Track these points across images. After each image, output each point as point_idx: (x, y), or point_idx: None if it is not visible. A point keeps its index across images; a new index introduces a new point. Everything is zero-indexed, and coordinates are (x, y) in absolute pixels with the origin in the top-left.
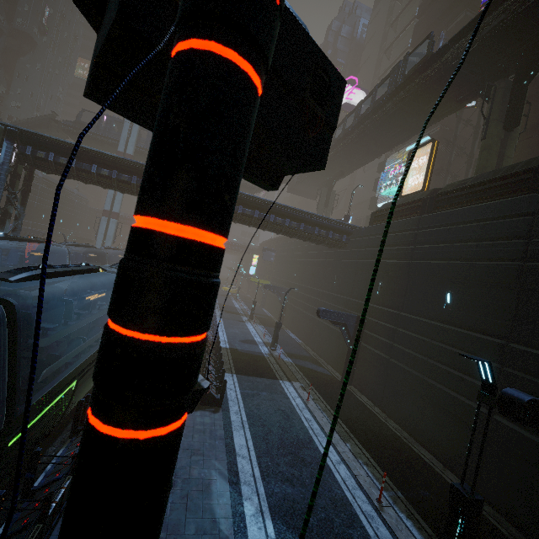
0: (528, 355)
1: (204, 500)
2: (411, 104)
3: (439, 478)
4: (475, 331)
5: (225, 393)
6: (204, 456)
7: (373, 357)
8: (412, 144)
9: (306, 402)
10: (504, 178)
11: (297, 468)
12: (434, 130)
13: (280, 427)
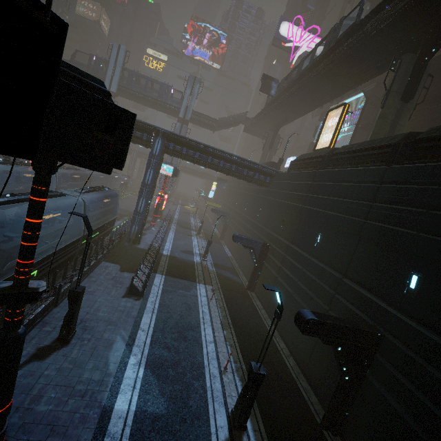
0: (350, 288)
1: (105, 352)
2: (339, 66)
3: (280, 361)
4: (329, 266)
5: (150, 288)
6: (116, 327)
7: (269, 274)
8: (349, 98)
9: (209, 301)
10: (375, 149)
11: (178, 342)
12: (370, 86)
13: (180, 315)
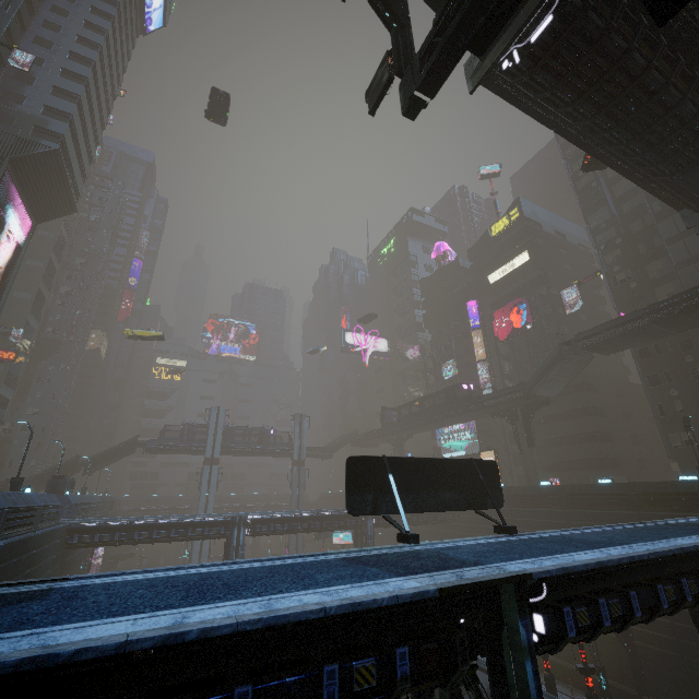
0: None
1: None
2: (465, 415)
3: None
4: None
5: None
6: None
7: None
8: None
9: None
10: (546, 495)
11: None
12: None
13: None
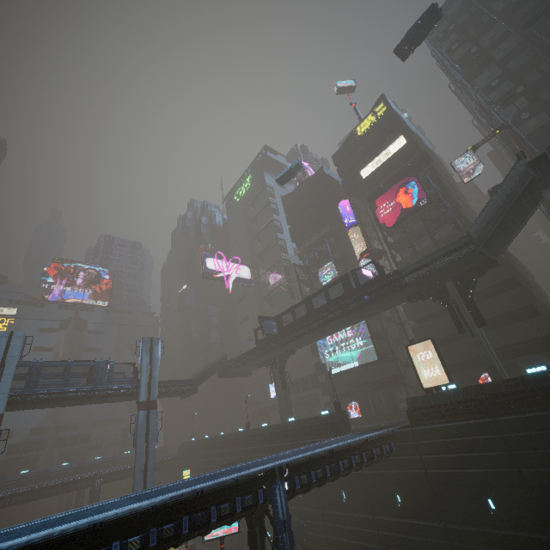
0: None
1: None
2: (374, 304)
3: None
4: None
5: None
6: None
7: None
8: None
9: None
10: None
11: None
12: None
13: None
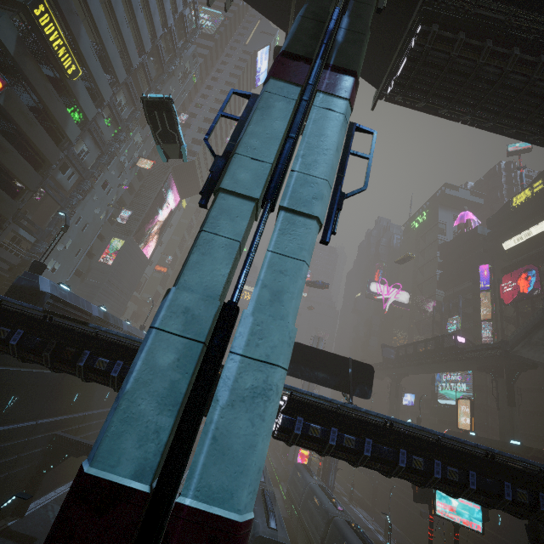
0: None
1: None
2: (451, 363)
3: None
4: None
5: None
6: None
7: None
8: None
9: None
10: (510, 452)
11: None
12: None
13: None
